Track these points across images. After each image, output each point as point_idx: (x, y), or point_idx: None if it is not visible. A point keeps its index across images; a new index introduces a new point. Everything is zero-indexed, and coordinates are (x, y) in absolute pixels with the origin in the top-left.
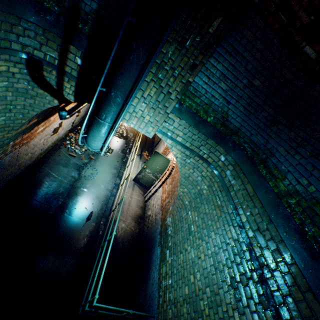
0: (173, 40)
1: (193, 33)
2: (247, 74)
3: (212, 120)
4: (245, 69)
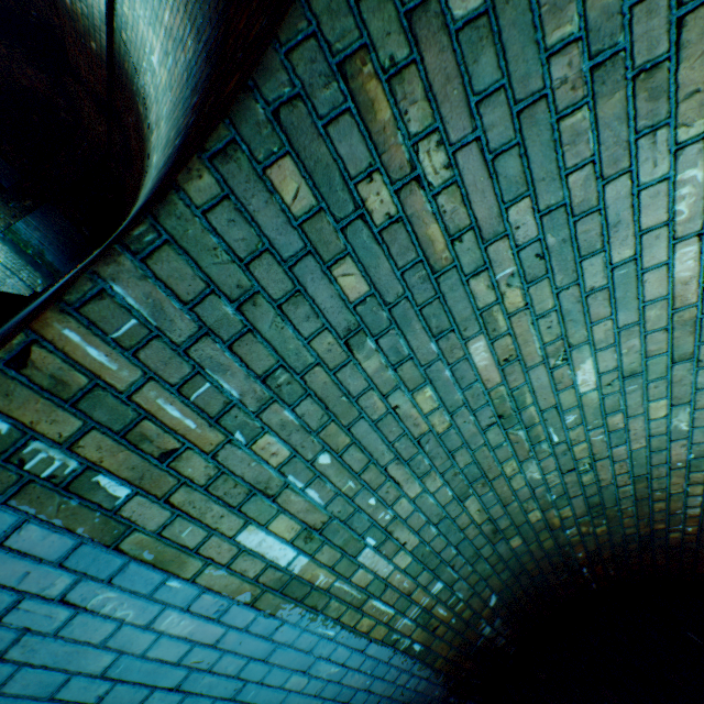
0: (2, 201)
1: (16, 202)
2: (55, 232)
3: (32, 253)
4: (53, 229)
